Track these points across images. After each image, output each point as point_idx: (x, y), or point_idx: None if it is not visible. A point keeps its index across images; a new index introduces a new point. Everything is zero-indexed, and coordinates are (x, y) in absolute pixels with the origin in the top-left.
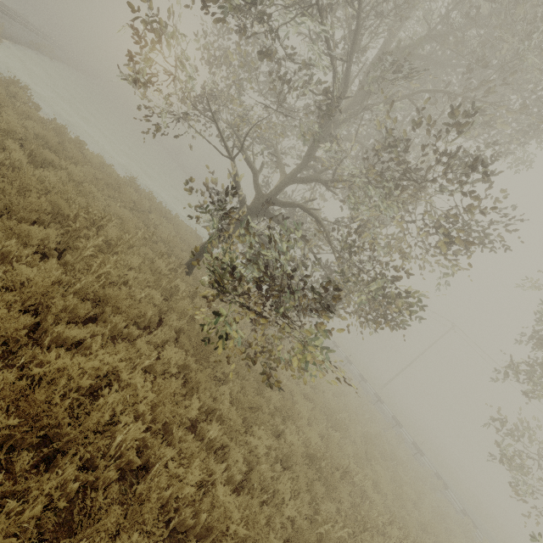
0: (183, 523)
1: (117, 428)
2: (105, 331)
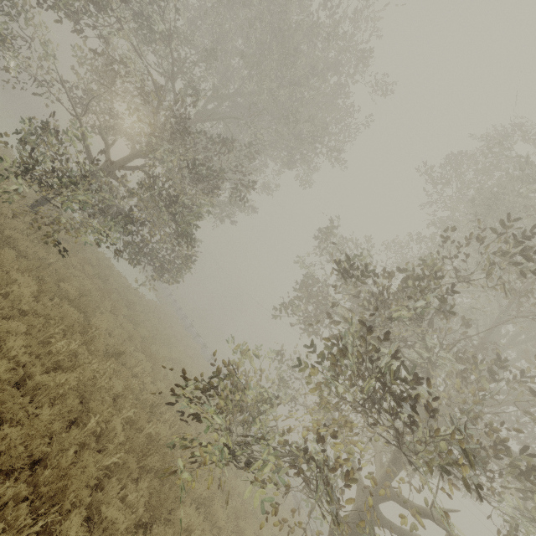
0: None
1: None
2: None
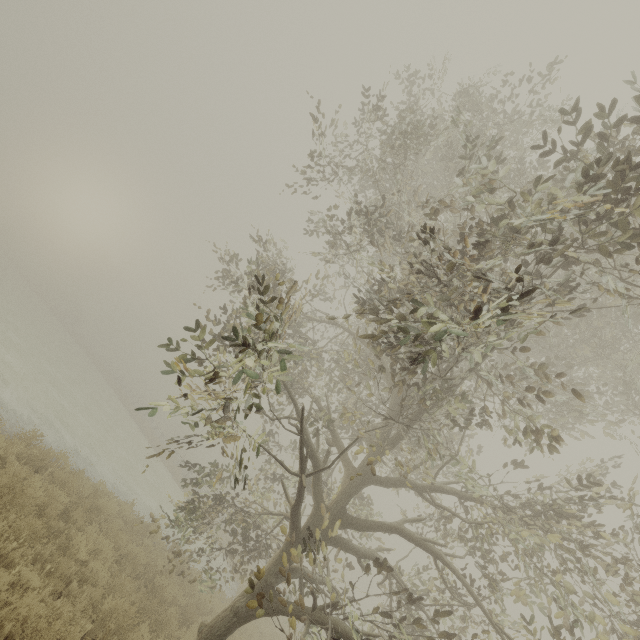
0: None
1: None
2: None
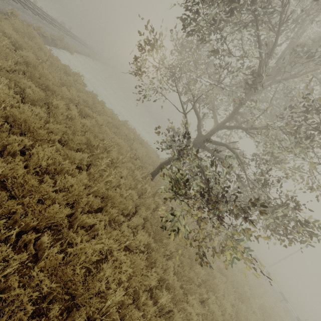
0: None
1: (108, 292)
2: (106, 217)
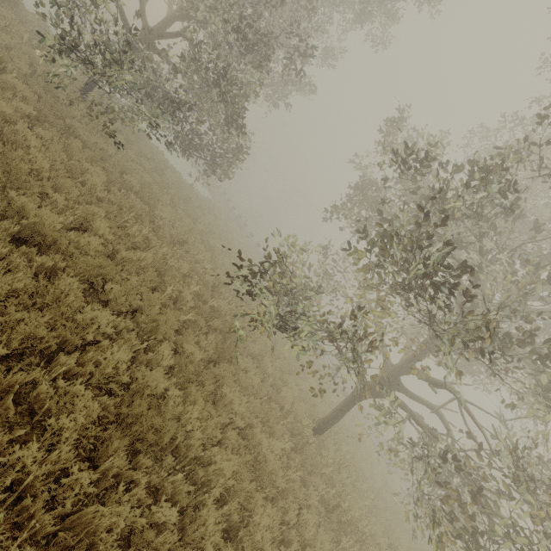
0: None
1: None
2: None
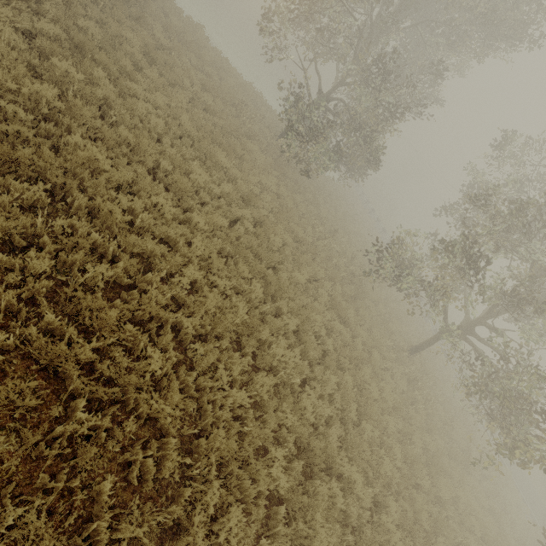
0: (272, 190)
1: (257, 163)
2: None
